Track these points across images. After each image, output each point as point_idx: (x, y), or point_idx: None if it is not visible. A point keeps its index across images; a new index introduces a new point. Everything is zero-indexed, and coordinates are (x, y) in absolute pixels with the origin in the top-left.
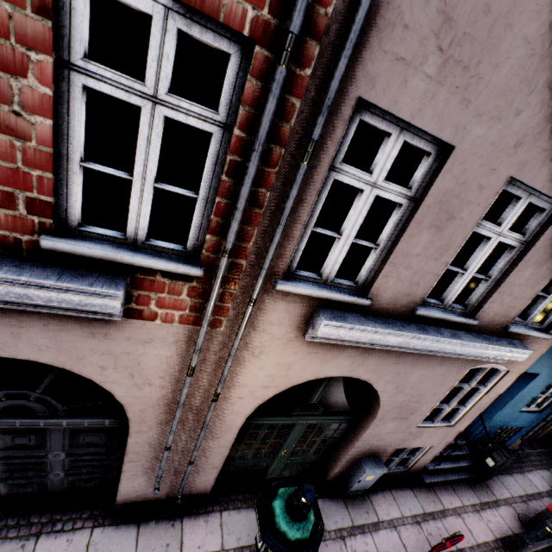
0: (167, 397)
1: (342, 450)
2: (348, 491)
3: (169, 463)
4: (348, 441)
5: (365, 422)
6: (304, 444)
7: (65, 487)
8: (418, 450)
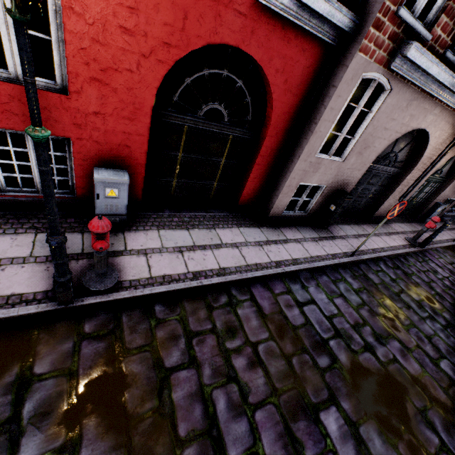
0: (432, 154)
1: (431, 199)
2: (426, 219)
3: (401, 193)
4: (435, 194)
5: (449, 181)
6: (420, 196)
7: (357, 210)
8: (447, 203)
